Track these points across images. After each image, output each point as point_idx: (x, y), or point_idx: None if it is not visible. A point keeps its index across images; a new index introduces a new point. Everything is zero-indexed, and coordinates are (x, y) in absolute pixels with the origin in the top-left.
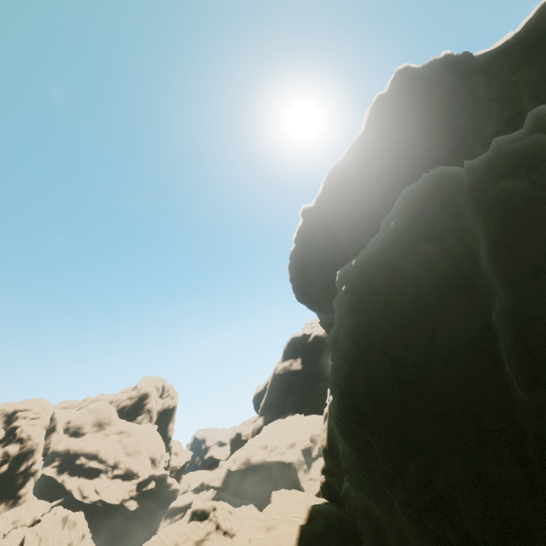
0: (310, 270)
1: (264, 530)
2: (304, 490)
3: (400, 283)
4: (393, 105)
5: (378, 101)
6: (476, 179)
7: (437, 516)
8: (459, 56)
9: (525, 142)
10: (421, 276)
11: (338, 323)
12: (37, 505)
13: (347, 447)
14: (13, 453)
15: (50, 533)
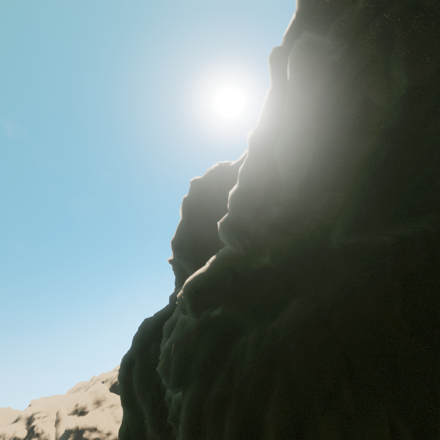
0: None
1: None
2: None
3: (127, 388)
4: (191, 205)
5: (184, 202)
6: (141, 343)
7: None
8: (220, 170)
9: (152, 328)
10: None
11: None
12: None
13: None
14: None
15: None
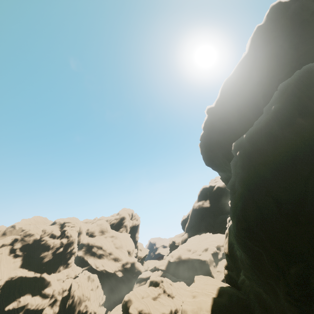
0: (214, 146)
1: (191, 297)
2: (214, 277)
3: (280, 147)
4: (269, 31)
5: (257, 31)
6: None
7: (313, 306)
8: None
9: None
10: (297, 142)
11: (234, 176)
12: (76, 268)
13: (243, 254)
14: (64, 242)
15: (83, 283)
